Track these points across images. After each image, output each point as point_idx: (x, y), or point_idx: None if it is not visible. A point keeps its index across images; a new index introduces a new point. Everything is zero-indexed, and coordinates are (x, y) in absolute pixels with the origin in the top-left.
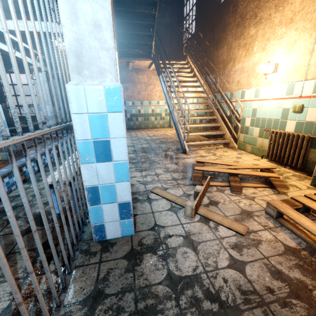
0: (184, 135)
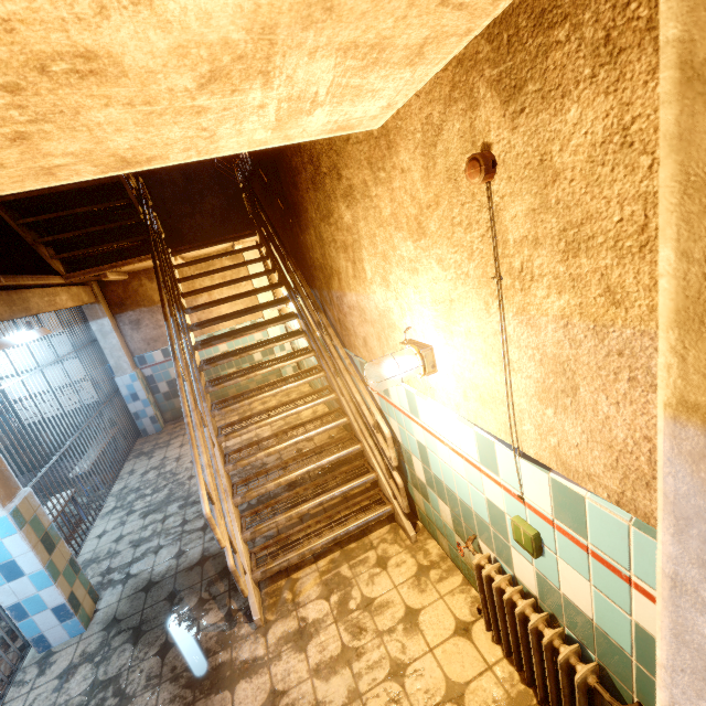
0: (236, 567)
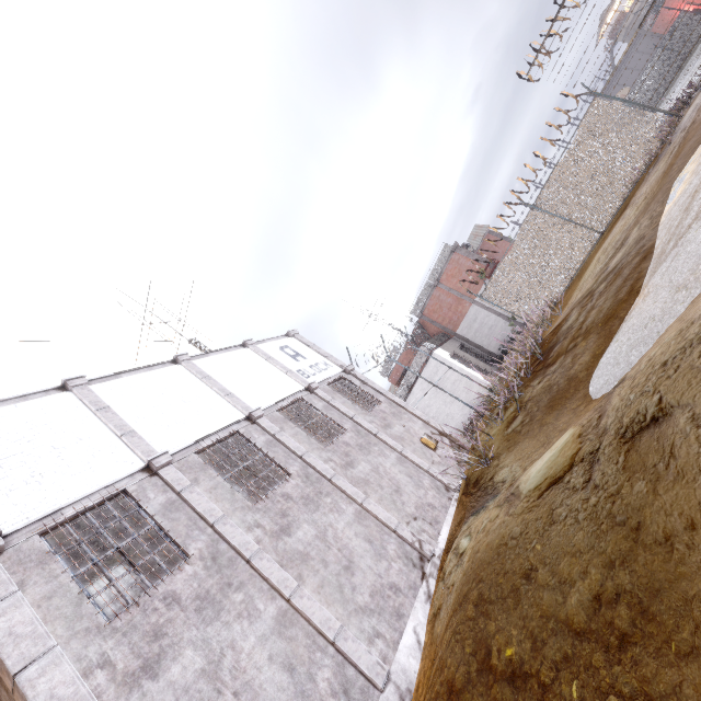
0: None
